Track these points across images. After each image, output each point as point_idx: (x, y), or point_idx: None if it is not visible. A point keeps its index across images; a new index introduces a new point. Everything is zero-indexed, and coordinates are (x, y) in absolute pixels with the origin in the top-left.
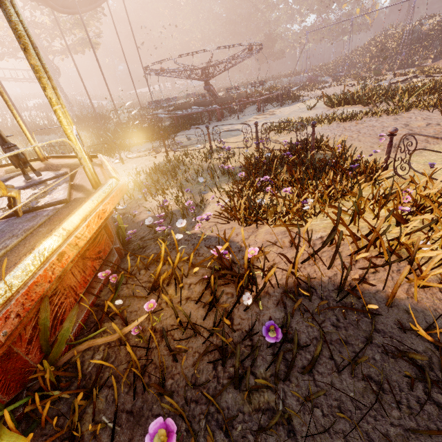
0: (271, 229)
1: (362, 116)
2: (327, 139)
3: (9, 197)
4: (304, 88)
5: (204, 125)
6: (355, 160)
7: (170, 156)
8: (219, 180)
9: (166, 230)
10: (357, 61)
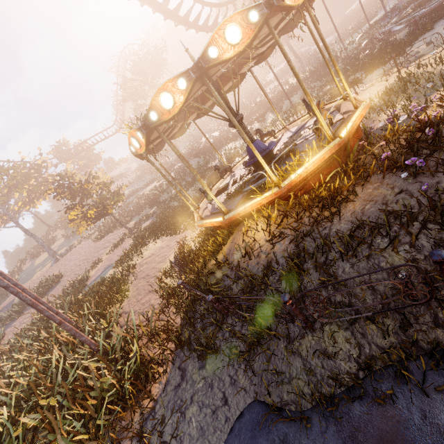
0: None
1: None
2: None
3: (329, 119)
4: None
5: None
6: None
7: (402, 74)
8: None
9: None
10: None
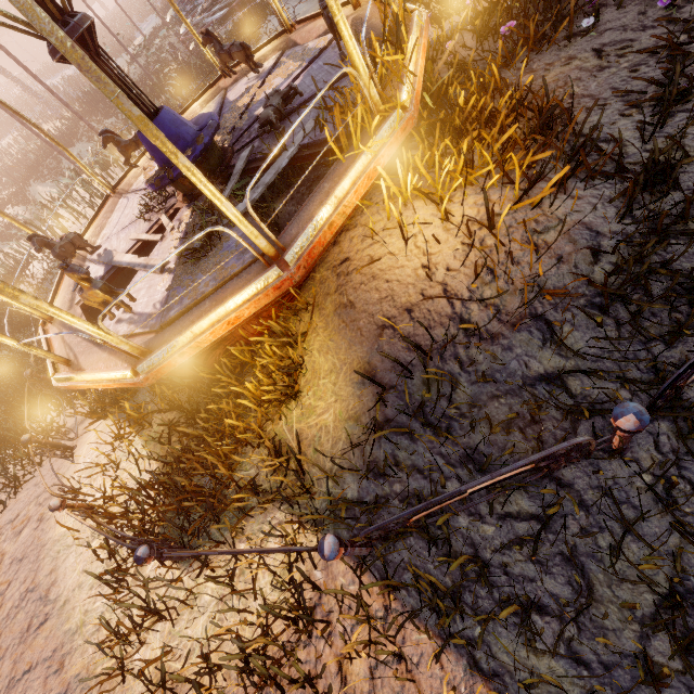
0: None
1: None
2: None
3: None
4: None
5: None
6: None
7: None
8: None
9: None
10: None
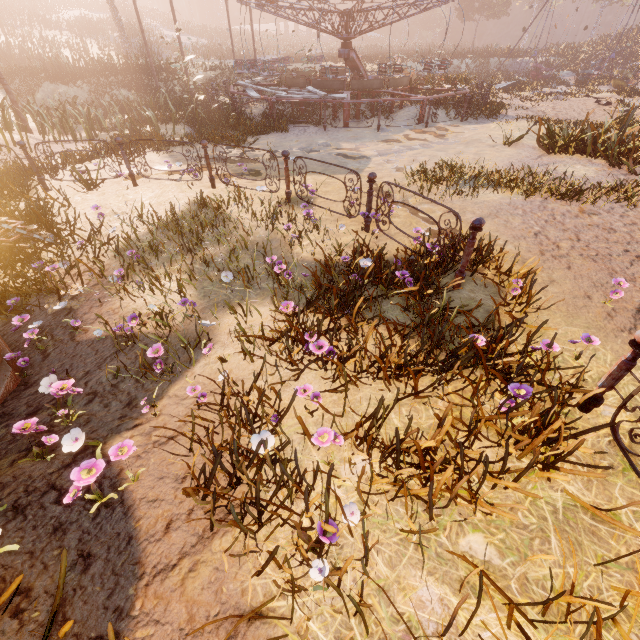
0: (233, 561)
1: (598, 196)
2: (500, 253)
3: None
4: (520, 88)
5: (317, 128)
6: (534, 348)
7: (217, 191)
8: (260, 287)
9: (75, 415)
10: (633, 53)
